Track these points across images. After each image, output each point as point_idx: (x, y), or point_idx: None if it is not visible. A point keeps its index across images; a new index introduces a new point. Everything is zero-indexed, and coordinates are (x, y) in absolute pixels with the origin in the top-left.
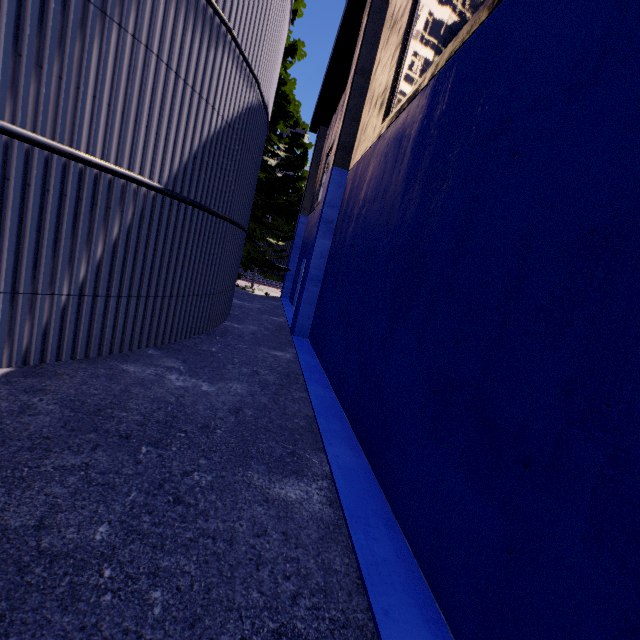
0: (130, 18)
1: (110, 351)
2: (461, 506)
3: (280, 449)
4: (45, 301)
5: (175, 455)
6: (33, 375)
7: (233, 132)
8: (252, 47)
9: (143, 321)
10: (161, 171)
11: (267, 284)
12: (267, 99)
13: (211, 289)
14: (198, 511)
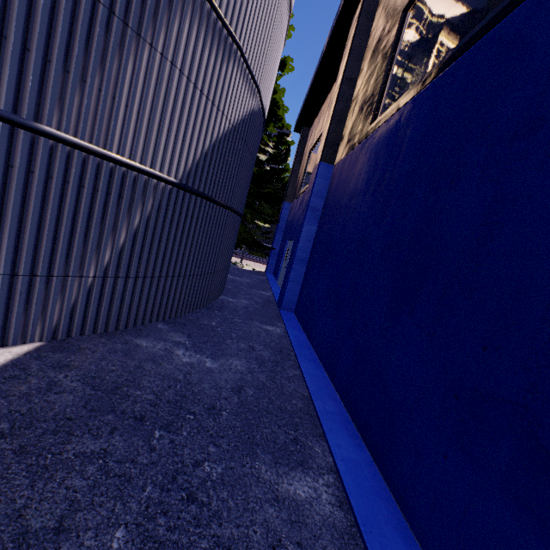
0: (160, 39)
1: (126, 325)
2: (509, 544)
3: (283, 435)
4: (74, 282)
5: (186, 441)
6: (60, 350)
7: (237, 133)
8: (256, 62)
9: (155, 298)
10: (177, 168)
11: (253, 260)
12: (265, 105)
13: (212, 268)
14: (211, 512)
